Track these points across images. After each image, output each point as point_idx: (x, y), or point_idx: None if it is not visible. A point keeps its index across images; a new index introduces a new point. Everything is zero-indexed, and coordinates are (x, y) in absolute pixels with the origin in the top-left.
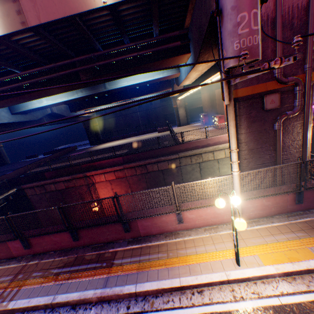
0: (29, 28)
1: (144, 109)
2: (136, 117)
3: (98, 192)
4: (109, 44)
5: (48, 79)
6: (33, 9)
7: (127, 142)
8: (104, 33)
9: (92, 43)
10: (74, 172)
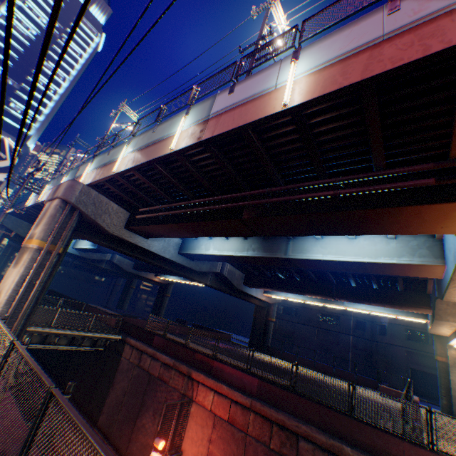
0: (201, 142)
1: (365, 335)
2: (343, 341)
3: (187, 424)
4: (296, 181)
5: (211, 211)
6: (214, 126)
7: (302, 371)
8: (289, 162)
9: (269, 171)
10: (182, 358)
